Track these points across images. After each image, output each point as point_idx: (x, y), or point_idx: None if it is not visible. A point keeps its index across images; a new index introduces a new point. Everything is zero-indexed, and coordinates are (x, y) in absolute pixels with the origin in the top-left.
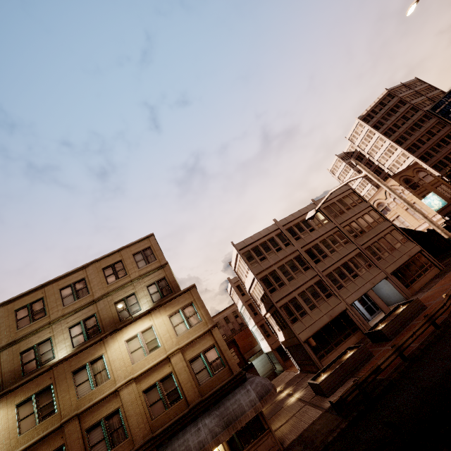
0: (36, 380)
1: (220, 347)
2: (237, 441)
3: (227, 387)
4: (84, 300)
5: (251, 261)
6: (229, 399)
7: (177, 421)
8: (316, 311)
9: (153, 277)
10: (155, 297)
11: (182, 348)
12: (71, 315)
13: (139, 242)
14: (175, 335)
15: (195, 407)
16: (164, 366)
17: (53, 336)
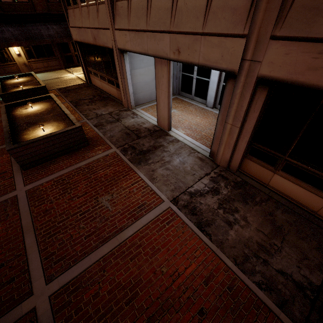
0: None
1: None
2: None
3: None
4: None
5: None
6: None
7: None
8: (85, 11)
9: None
10: None
11: None
12: None
13: None
14: None
15: None
16: None
17: None
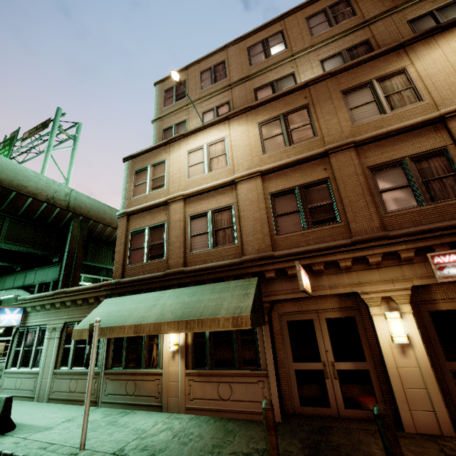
0: (283, 100)
1: None
2: None
3: None
4: (347, 25)
5: None
6: None
7: None
8: None
9: None
10: None
11: None
12: (324, 45)
13: None
14: None
15: None
16: None
17: (296, 71)
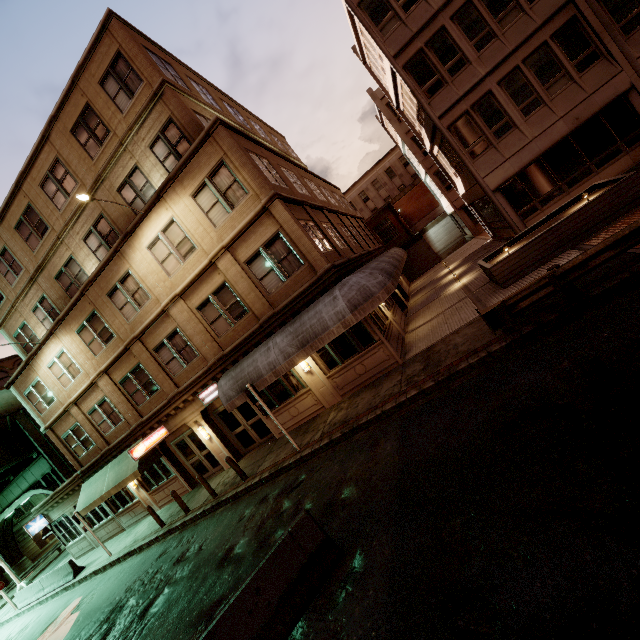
0: (78, 308)
1: (290, 235)
2: (333, 355)
3: (308, 295)
4: None
5: (381, 21)
6: (308, 312)
7: (248, 338)
8: (540, 114)
9: (152, 126)
10: (170, 166)
11: (227, 246)
12: (75, 222)
13: (95, 46)
14: (211, 227)
15: (267, 322)
16: (212, 274)
17: (73, 254)
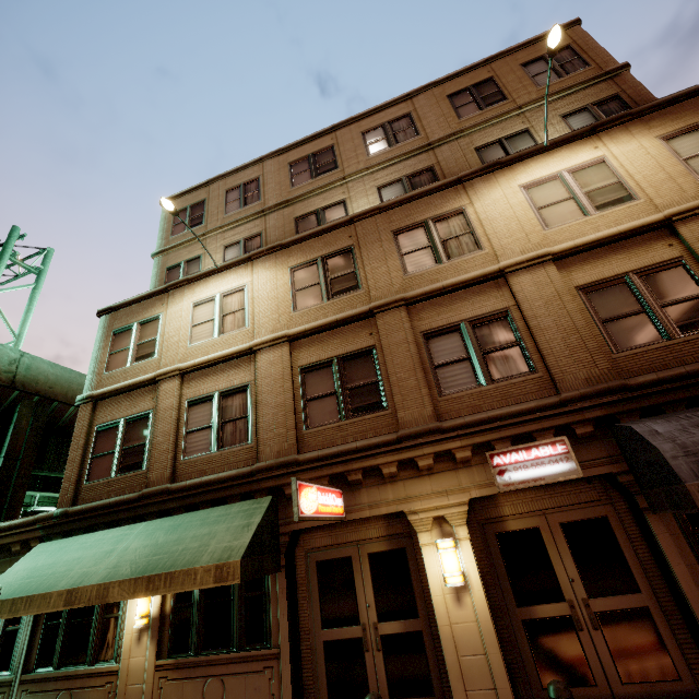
0: (323, 238)
1: None
2: None
3: None
4: (409, 146)
5: None
6: None
7: None
8: None
9: (580, 99)
10: None
11: None
12: (382, 168)
13: (538, 40)
14: (688, 176)
15: None
16: (650, 243)
17: (348, 199)
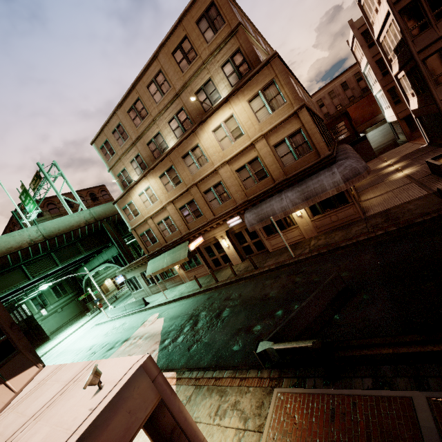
0: (162, 163)
1: (308, 131)
2: (318, 208)
3: (312, 169)
4: (169, 95)
5: None
6: (312, 180)
7: (266, 192)
8: None
9: (225, 53)
10: (232, 80)
11: (265, 135)
12: (165, 111)
13: None
14: (256, 122)
15: (280, 183)
16: (250, 151)
17: (160, 131)
